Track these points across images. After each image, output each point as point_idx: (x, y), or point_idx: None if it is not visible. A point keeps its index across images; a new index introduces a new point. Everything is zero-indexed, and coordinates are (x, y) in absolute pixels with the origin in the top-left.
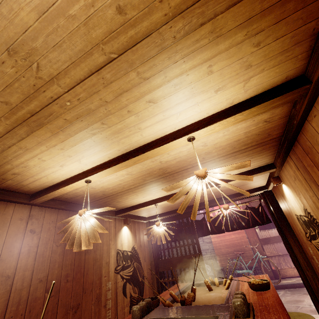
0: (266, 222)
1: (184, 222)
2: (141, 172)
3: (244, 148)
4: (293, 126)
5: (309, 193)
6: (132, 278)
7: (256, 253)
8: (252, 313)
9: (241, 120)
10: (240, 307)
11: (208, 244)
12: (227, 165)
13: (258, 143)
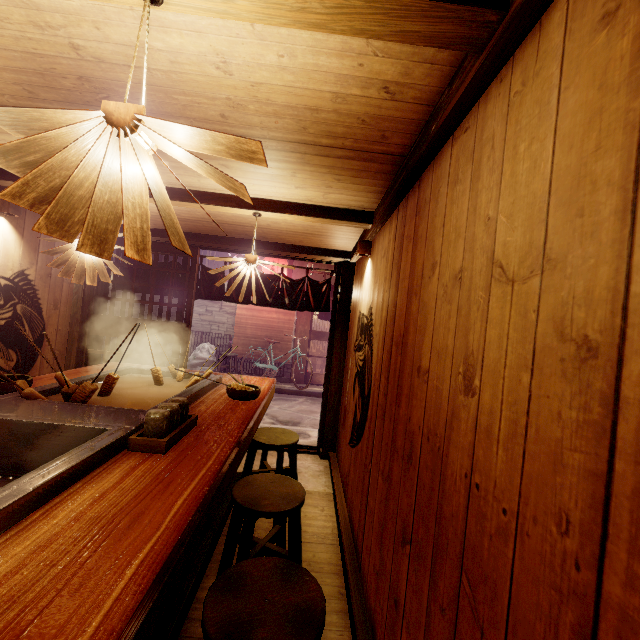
0: (323, 310)
1: (176, 262)
2: (2, 49)
3: (327, 145)
4: (428, 138)
5: (386, 285)
6: (5, 333)
7: (295, 348)
8: (177, 432)
9: (318, 24)
10: (155, 423)
11: (227, 316)
12: (285, 171)
13: (358, 148)
